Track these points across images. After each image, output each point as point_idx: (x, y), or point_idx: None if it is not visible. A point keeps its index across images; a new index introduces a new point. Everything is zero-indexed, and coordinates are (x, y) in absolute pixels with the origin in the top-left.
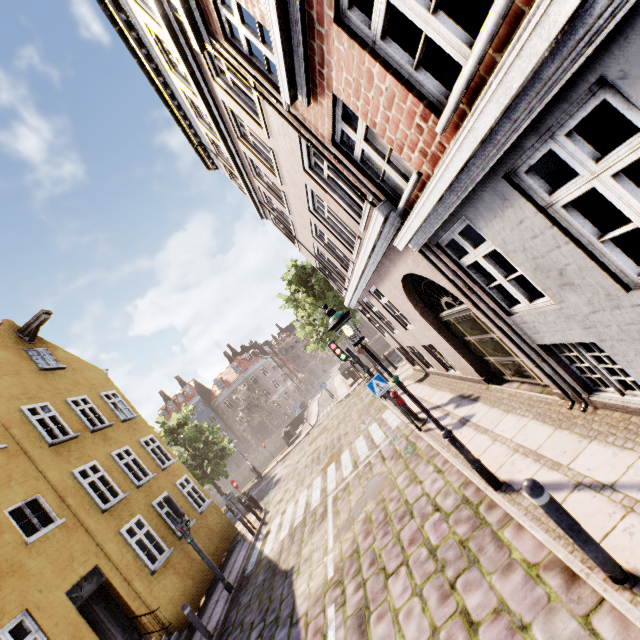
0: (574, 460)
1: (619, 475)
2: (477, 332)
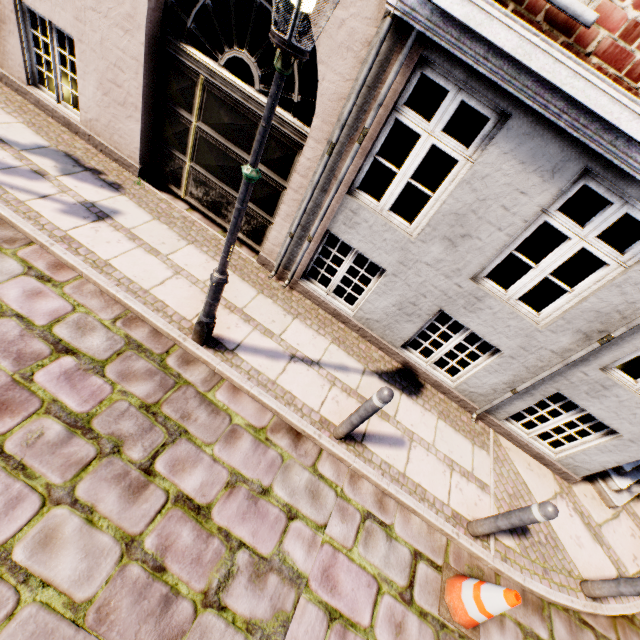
0: (285, 332)
1: (321, 355)
2: (231, 135)
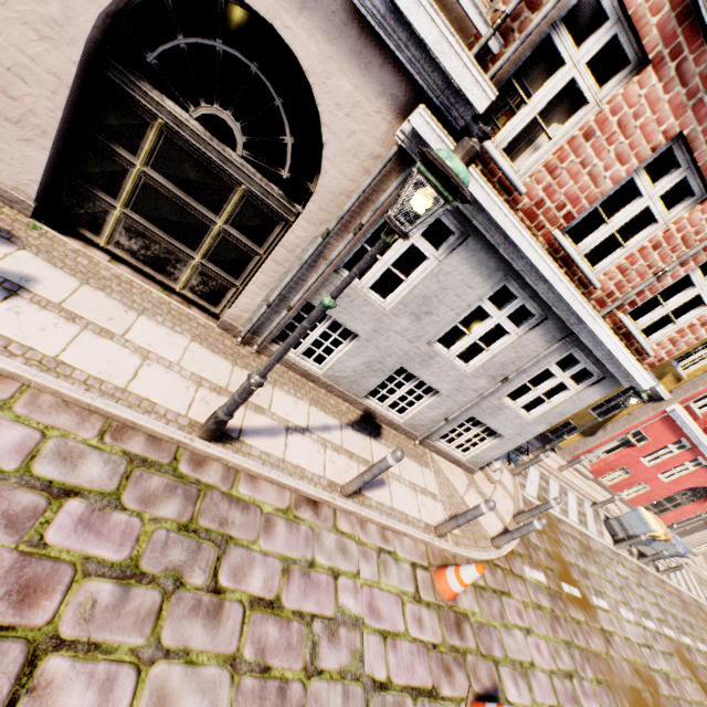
0: (272, 405)
1: (308, 420)
2: (195, 192)
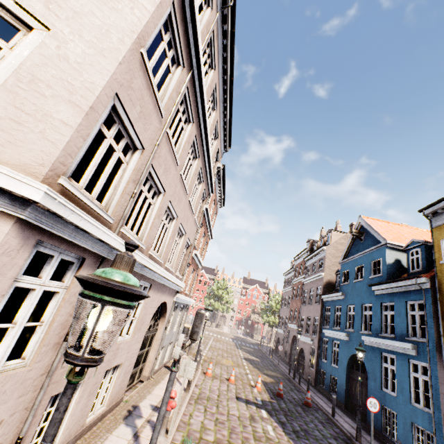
0: None
1: None
2: (144, 347)
